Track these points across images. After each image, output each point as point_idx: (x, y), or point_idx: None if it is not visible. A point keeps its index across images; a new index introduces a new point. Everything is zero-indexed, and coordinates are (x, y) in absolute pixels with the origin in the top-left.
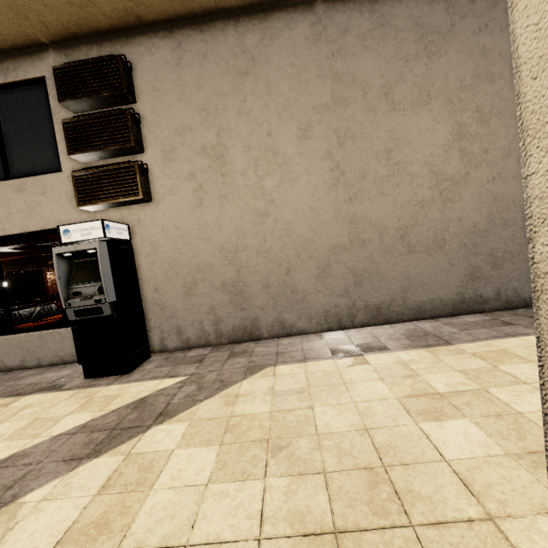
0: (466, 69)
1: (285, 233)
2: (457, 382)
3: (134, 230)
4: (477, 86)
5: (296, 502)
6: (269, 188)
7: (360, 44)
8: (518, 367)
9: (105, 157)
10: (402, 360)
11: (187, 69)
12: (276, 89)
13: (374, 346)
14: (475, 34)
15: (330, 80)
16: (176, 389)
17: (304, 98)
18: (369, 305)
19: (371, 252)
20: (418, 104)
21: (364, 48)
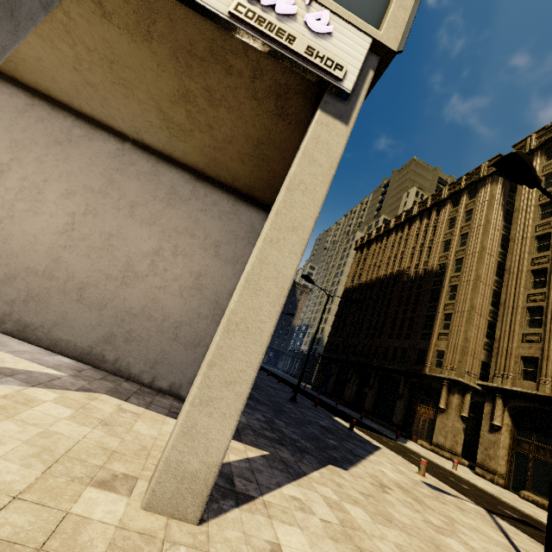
0: (183, 223)
1: (3, 240)
2: None
3: None
4: (183, 235)
5: None
6: (17, 208)
7: (137, 175)
8: None
9: None
10: None
11: (26, 118)
12: (71, 162)
13: None
14: (198, 210)
15: (106, 180)
16: None
17: (84, 177)
18: (22, 320)
19: (53, 286)
20: (146, 223)
21: (137, 178)
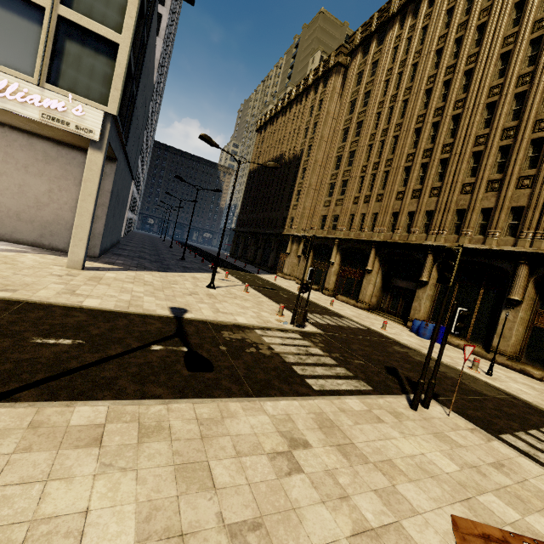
0: (59, 173)
1: None
2: None
3: None
4: (61, 179)
5: None
6: None
7: (20, 147)
8: None
9: None
10: None
11: None
12: None
13: None
14: (65, 164)
15: (4, 153)
16: None
17: None
18: None
19: (2, 215)
20: (37, 176)
21: (21, 149)
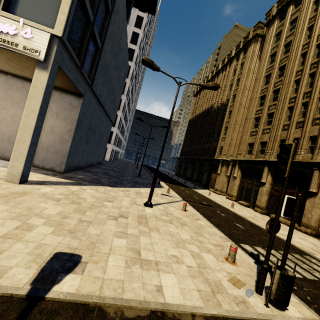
0: None
1: None
2: None
3: None
4: None
5: None
6: None
7: (17, 89)
8: None
9: None
10: None
11: None
12: None
13: None
14: None
15: (5, 93)
16: None
17: None
18: None
19: None
20: None
21: (17, 90)
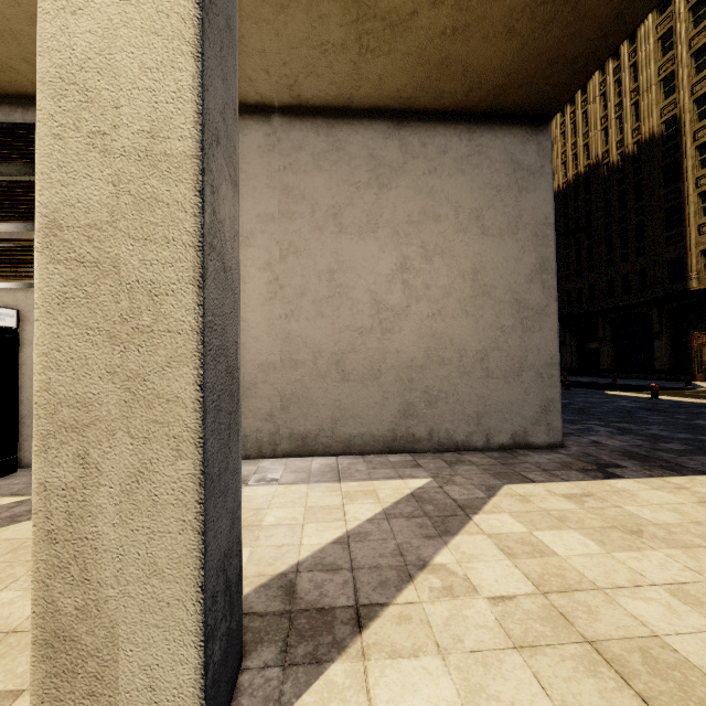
0: (414, 206)
1: None
2: (291, 516)
3: (29, 317)
4: (423, 224)
5: (5, 610)
6: None
7: (314, 162)
8: (360, 507)
9: (7, 229)
10: (272, 494)
11: None
12: None
13: (268, 478)
14: (425, 175)
15: (279, 192)
16: (7, 508)
17: (250, 204)
18: (295, 433)
19: (303, 374)
20: (365, 231)
21: (317, 167)
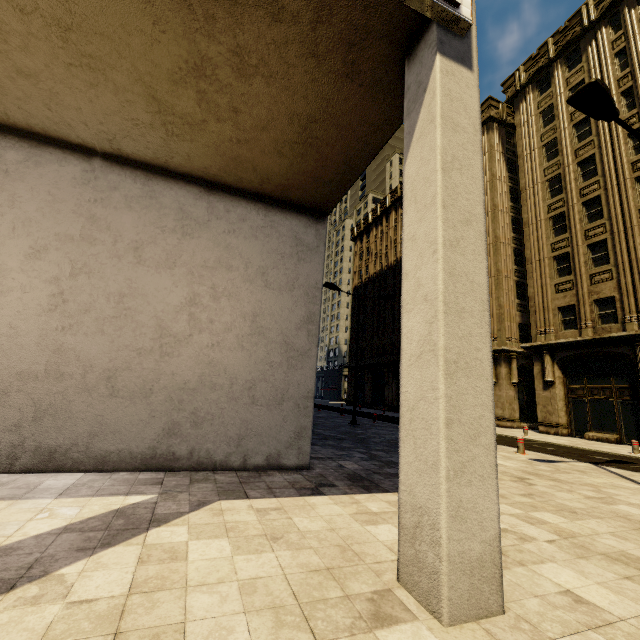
0: (211, 255)
1: None
2: None
3: None
4: (217, 270)
5: None
6: None
7: (126, 203)
8: (46, 522)
9: None
10: None
11: None
12: (21, 205)
13: None
14: (225, 233)
15: (85, 219)
16: None
17: (50, 223)
18: (42, 446)
19: (67, 387)
20: (163, 266)
21: (128, 207)
